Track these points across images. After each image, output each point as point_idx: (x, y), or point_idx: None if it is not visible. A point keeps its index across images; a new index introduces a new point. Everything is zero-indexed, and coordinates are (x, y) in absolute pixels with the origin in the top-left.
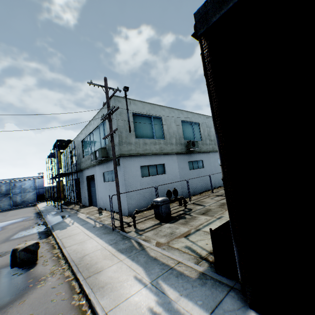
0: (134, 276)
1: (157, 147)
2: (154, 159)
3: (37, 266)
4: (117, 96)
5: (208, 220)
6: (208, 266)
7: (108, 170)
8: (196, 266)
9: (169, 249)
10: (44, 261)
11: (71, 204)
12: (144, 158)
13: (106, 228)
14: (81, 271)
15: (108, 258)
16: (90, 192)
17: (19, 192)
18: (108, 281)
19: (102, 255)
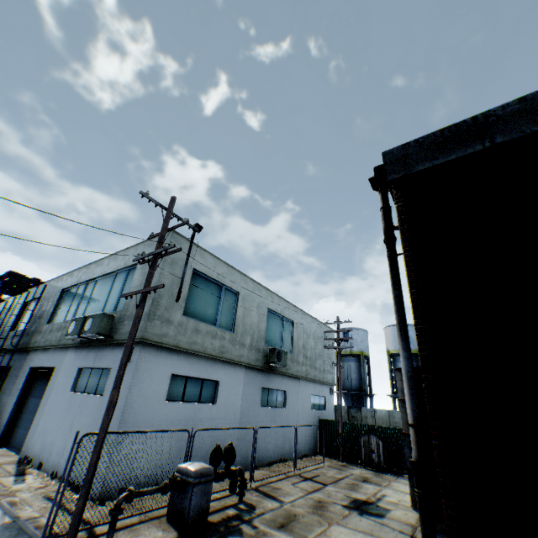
0: None
1: (217, 344)
2: (204, 367)
3: None
4: (178, 233)
5: None
6: None
7: (96, 366)
8: None
9: None
10: None
11: None
12: (186, 360)
13: (22, 532)
14: None
15: None
16: (21, 407)
17: None
18: None
19: None
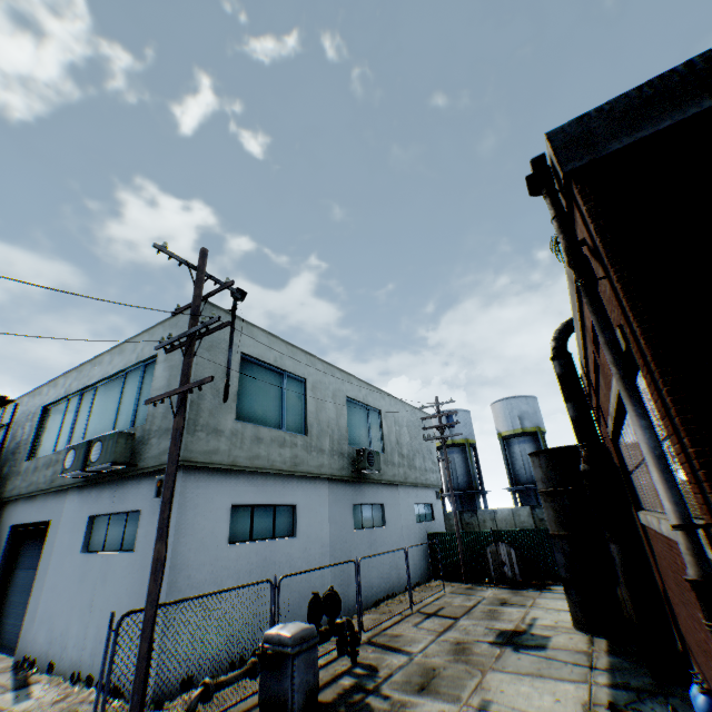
0: None
1: (287, 454)
2: (274, 488)
3: None
4: (213, 305)
5: None
6: None
7: (116, 510)
8: None
9: None
10: None
11: None
12: (248, 482)
13: None
14: None
15: None
16: (5, 587)
17: None
18: None
19: None
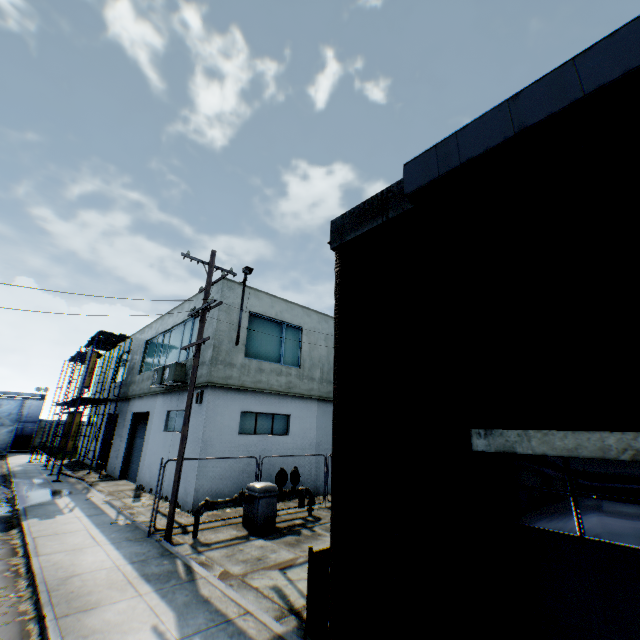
0: (152, 624)
1: (283, 380)
2: (272, 403)
3: None
4: (229, 280)
5: None
6: (295, 625)
7: (179, 408)
8: (273, 622)
9: (240, 586)
10: None
11: (84, 468)
12: (253, 398)
13: (137, 528)
14: (55, 603)
15: (116, 587)
16: (131, 447)
17: None
18: (99, 627)
19: (107, 580)
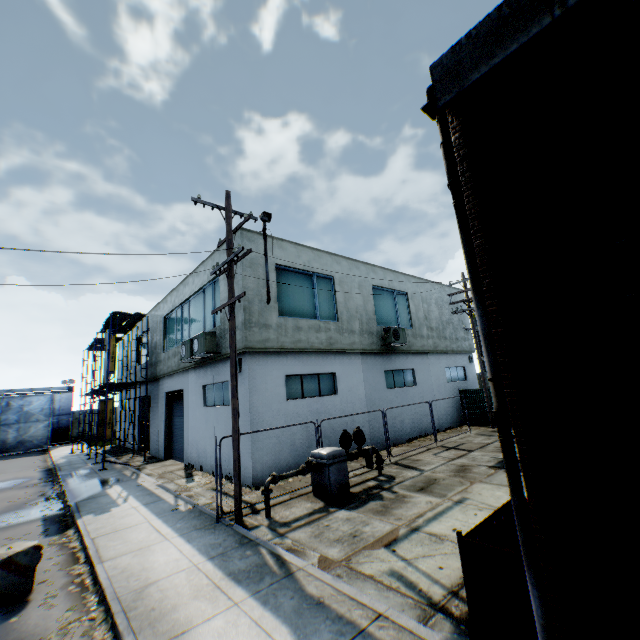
0: None
1: (323, 337)
2: (315, 362)
3: (27, 609)
4: (247, 230)
5: (435, 505)
6: (453, 630)
7: (215, 381)
8: (422, 629)
9: (351, 576)
10: (46, 594)
11: (126, 453)
12: (295, 359)
13: (202, 514)
14: (136, 629)
15: (203, 595)
16: (170, 427)
17: (16, 421)
18: None
19: (189, 586)
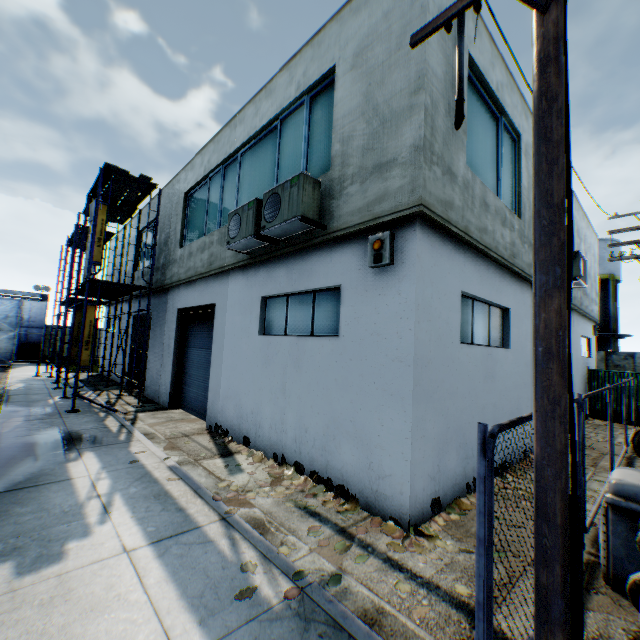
0: None
1: (506, 237)
2: (492, 282)
3: None
4: None
5: None
6: None
7: (298, 288)
8: None
9: None
10: None
11: (110, 387)
12: (473, 265)
13: None
14: None
15: None
16: (181, 361)
17: None
18: None
19: None
